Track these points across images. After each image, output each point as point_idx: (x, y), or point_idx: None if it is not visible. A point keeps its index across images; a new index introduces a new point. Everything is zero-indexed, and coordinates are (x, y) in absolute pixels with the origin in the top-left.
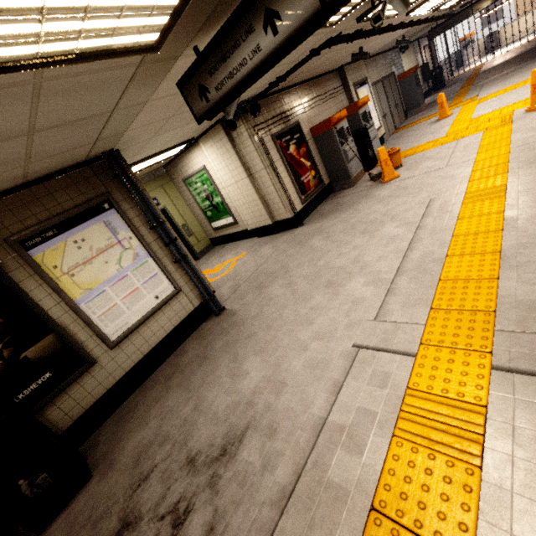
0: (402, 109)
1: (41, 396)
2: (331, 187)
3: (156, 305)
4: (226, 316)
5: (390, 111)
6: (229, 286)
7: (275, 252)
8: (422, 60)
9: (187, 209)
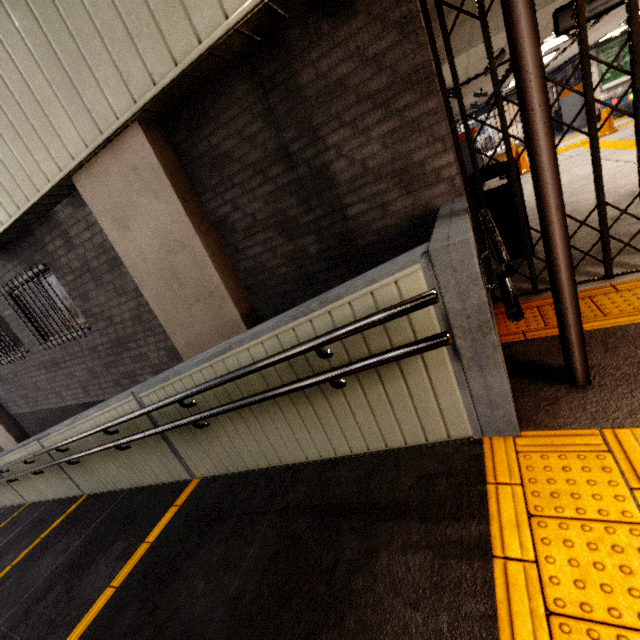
0: None
1: None
2: None
3: None
4: None
5: None
6: None
7: None
8: None
9: None
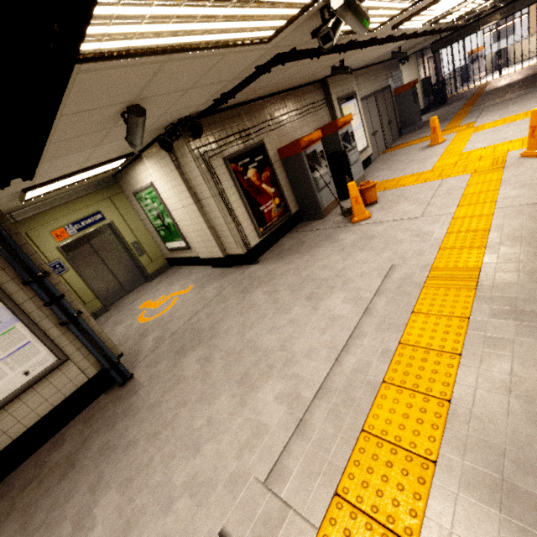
0: (396, 126)
1: None
2: (300, 215)
3: (24, 383)
4: (127, 391)
5: (382, 129)
6: (155, 337)
7: (217, 297)
8: (424, 73)
9: (140, 225)
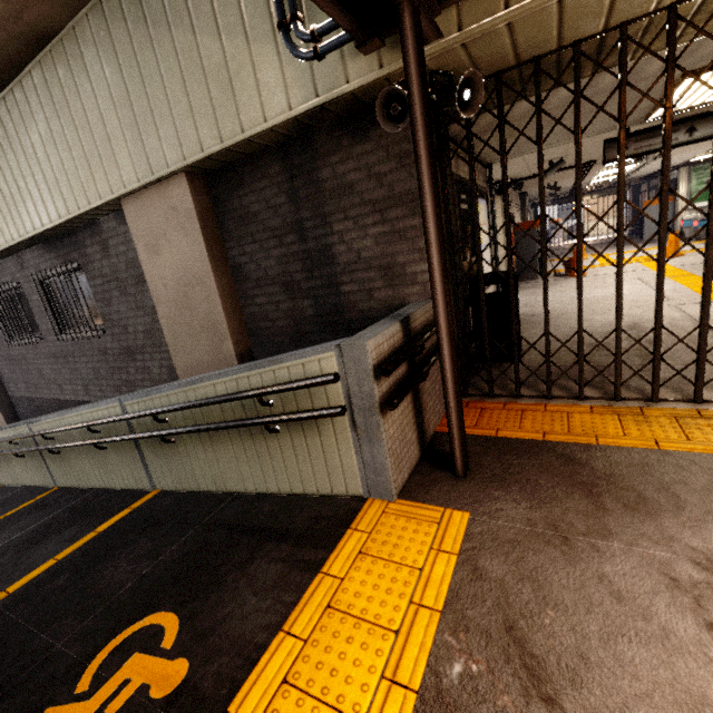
0: None
1: None
2: None
3: None
4: None
5: None
6: None
7: None
8: None
9: None
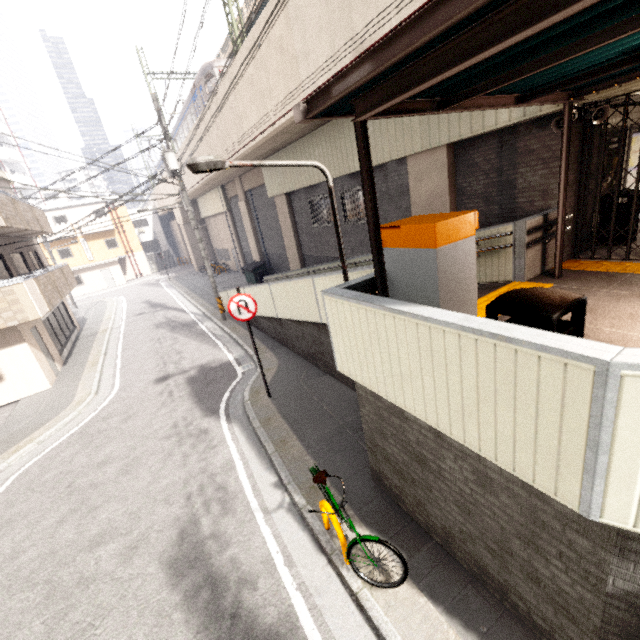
0: None
1: (607, 204)
2: None
3: None
4: None
5: None
6: None
7: None
8: None
9: None
